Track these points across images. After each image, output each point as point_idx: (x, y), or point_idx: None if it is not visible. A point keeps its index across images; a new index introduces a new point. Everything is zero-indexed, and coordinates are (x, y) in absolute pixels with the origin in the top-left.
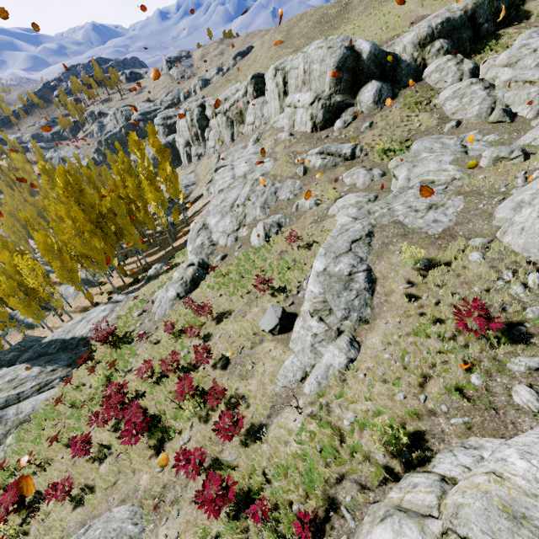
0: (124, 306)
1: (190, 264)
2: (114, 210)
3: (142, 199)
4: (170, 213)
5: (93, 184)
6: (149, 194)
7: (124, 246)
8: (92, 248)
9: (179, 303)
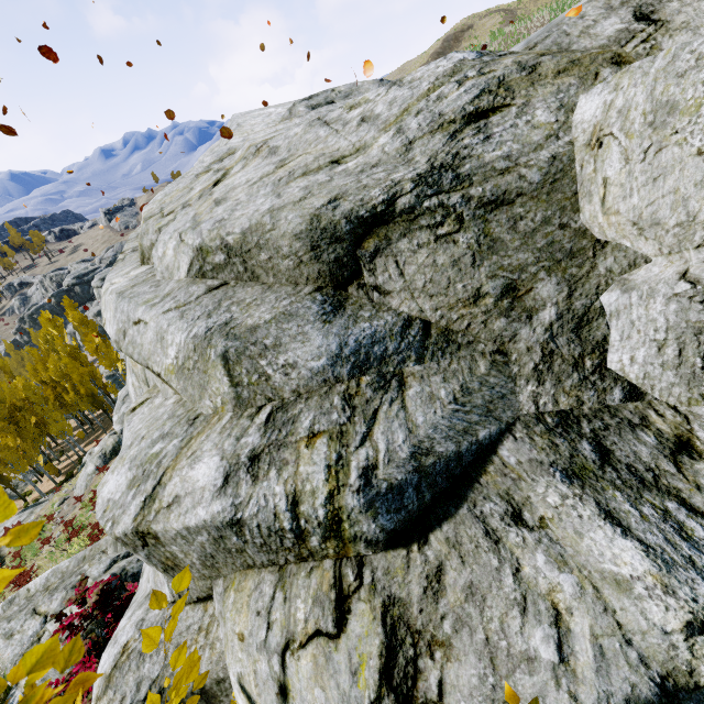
0: (47, 504)
1: (112, 434)
2: (29, 398)
3: (70, 378)
4: (118, 387)
5: (9, 373)
6: (73, 372)
7: (60, 441)
8: (2, 448)
9: (98, 475)
